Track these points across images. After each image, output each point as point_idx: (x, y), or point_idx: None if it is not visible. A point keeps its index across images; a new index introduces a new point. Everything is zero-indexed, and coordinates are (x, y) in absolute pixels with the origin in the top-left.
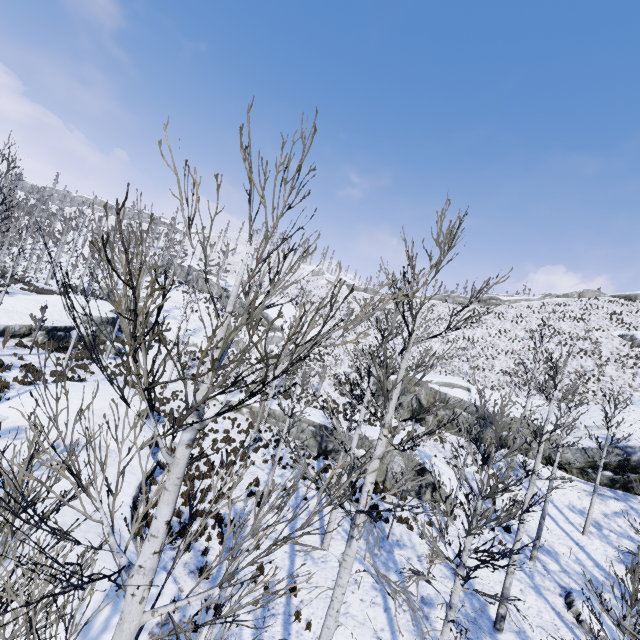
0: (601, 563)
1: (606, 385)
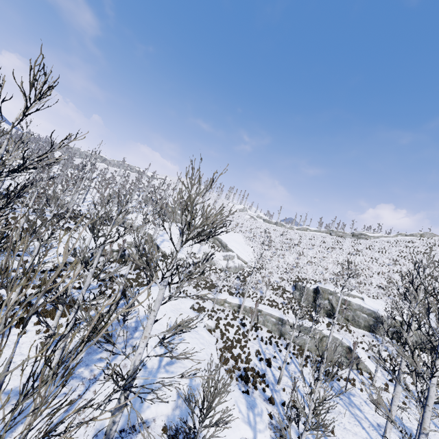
0: None
1: None
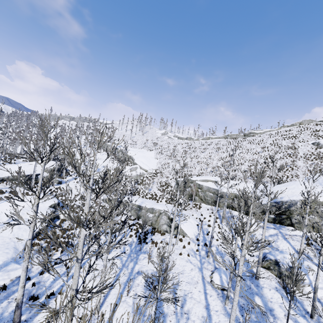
0: (247, 258)
1: (295, 171)
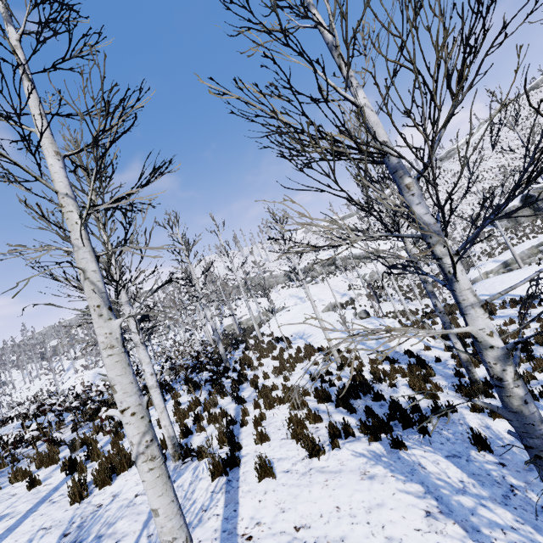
0: None
1: None
